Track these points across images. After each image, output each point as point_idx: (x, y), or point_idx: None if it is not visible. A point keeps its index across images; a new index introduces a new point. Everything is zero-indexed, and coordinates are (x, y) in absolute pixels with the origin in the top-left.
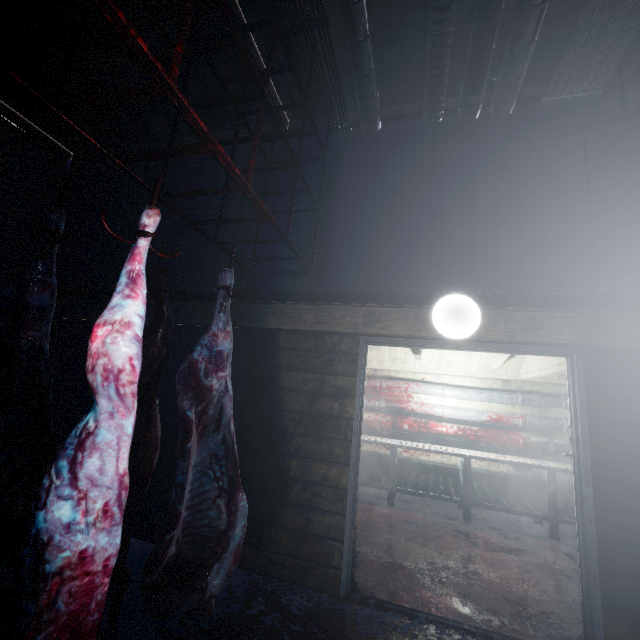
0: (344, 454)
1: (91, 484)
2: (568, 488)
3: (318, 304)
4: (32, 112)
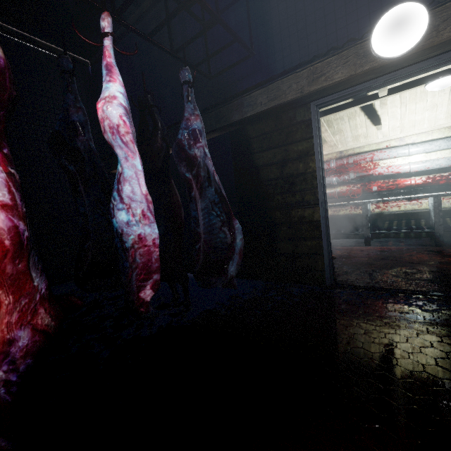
0: (313, 198)
1: (133, 200)
2: None
3: (267, 85)
4: (56, 39)
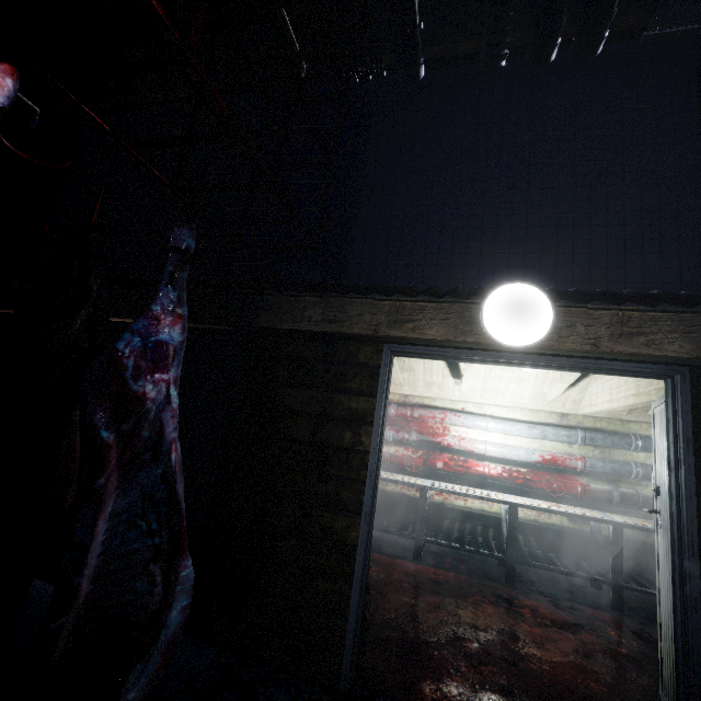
0: (355, 499)
1: None
2: (634, 547)
3: (327, 296)
4: None
